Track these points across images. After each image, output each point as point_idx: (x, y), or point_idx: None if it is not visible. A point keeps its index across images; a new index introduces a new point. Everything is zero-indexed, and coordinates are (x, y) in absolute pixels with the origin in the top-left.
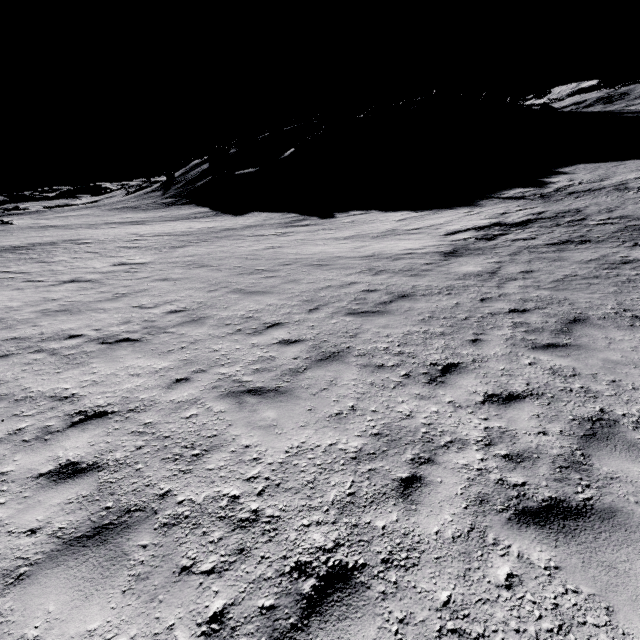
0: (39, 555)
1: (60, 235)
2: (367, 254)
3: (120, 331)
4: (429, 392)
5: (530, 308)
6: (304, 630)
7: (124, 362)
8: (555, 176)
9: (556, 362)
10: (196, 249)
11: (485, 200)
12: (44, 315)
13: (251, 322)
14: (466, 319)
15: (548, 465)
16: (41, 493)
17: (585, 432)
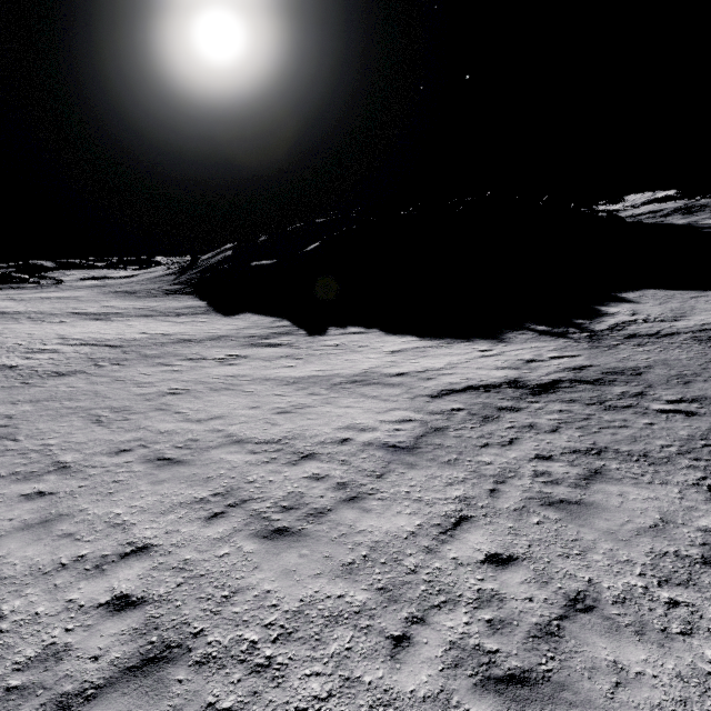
0: None
1: None
2: (278, 433)
3: None
4: None
5: None
6: None
7: None
8: (614, 304)
9: None
10: (73, 383)
11: (515, 332)
12: None
13: None
14: None
15: None
16: None
17: None
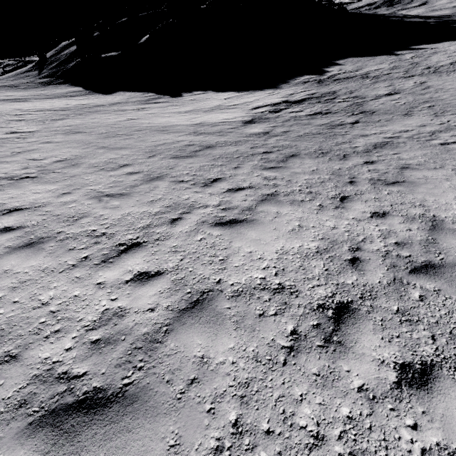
0: (2, 253)
1: None
2: (196, 123)
3: (22, 173)
4: (201, 190)
5: (274, 151)
6: (119, 256)
7: (28, 188)
8: (332, 66)
9: (269, 174)
10: (73, 121)
11: (284, 84)
12: None
13: (111, 164)
14: (237, 158)
15: (239, 210)
16: None
17: (262, 199)
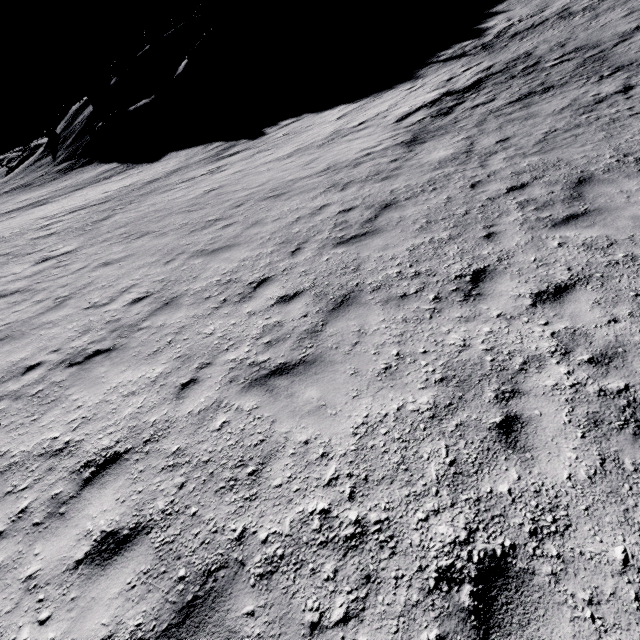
0: None
1: None
2: (322, 168)
3: (84, 344)
4: (471, 311)
5: (528, 181)
6: None
7: (109, 382)
8: (490, 19)
9: (585, 235)
10: (125, 216)
11: (424, 68)
12: None
13: (233, 287)
14: (467, 213)
15: (639, 357)
16: (90, 587)
17: None
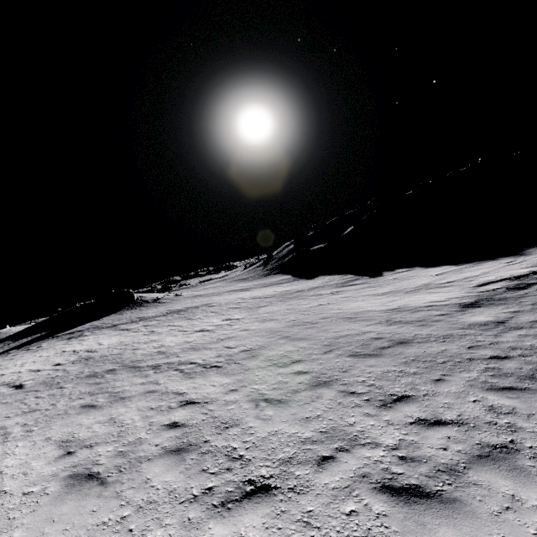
0: (157, 453)
1: (201, 301)
2: (392, 307)
3: (214, 361)
4: (375, 412)
5: (513, 355)
6: (240, 502)
7: (210, 378)
8: None
9: (500, 401)
10: (272, 308)
11: (533, 248)
12: (183, 351)
13: (284, 359)
14: (443, 363)
15: (429, 467)
16: (162, 432)
17: (481, 453)
